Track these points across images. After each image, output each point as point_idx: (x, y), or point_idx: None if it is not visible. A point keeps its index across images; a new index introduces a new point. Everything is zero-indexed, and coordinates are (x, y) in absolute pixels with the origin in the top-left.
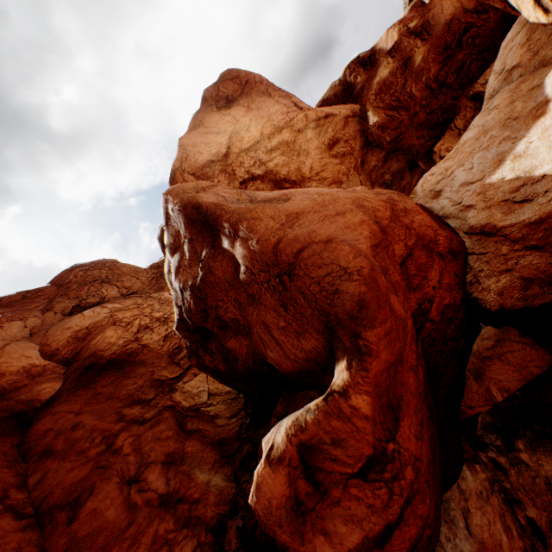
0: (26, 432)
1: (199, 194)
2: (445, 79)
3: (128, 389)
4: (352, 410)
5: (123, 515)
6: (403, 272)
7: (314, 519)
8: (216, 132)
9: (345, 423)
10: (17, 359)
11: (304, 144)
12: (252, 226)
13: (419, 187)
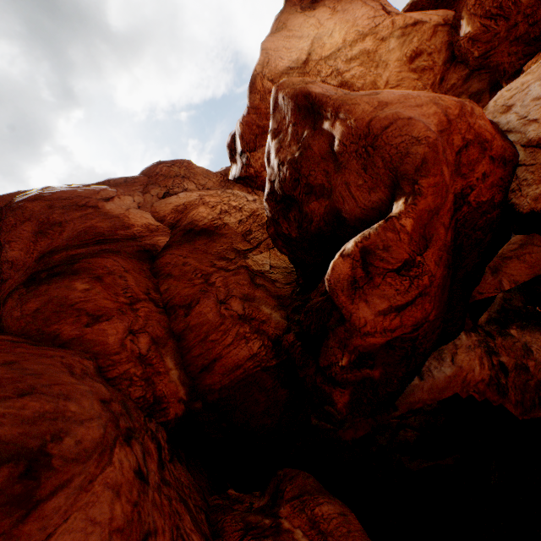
0: (153, 262)
1: (309, 85)
2: None
3: (217, 249)
4: (401, 227)
5: (218, 318)
6: (456, 160)
7: (361, 294)
8: (298, 36)
9: (394, 235)
10: (140, 218)
11: (384, 55)
12: (352, 109)
13: (492, 103)
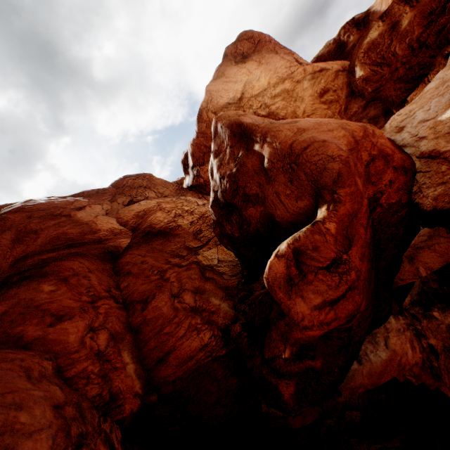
0: (116, 262)
1: (241, 117)
2: (426, 40)
3: (172, 248)
4: (326, 230)
5: (171, 311)
6: (365, 171)
7: (296, 290)
8: (233, 81)
9: (321, 237)
10: (106, 223)
11: (300, 92)
12: (276, 134)
13: (388, 125)
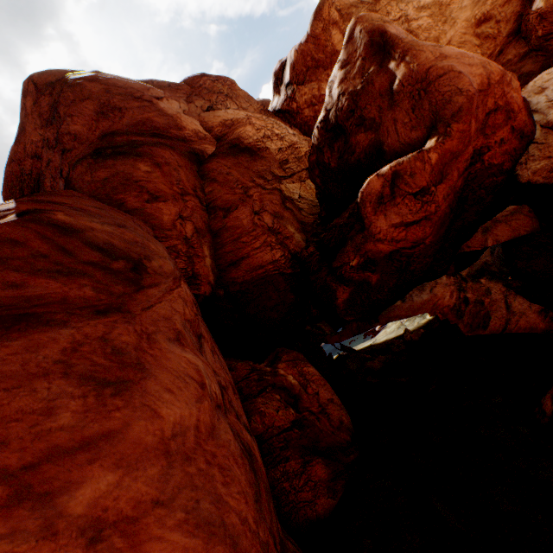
0: (201, 166)
1: (386, 25)
2: None
3: (258, 168)
4: (428, 159)
5: (251, 226)
6: (484, 120)
7: (382, 210)
8: None
9: (421, 165)
10: (190, 123)
11: (455, 11)
12: (417, 55)
13: (532, 83)
